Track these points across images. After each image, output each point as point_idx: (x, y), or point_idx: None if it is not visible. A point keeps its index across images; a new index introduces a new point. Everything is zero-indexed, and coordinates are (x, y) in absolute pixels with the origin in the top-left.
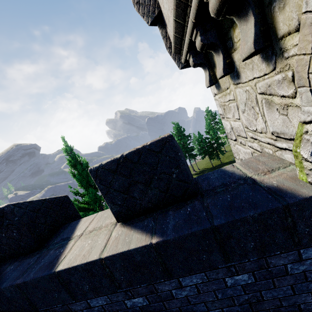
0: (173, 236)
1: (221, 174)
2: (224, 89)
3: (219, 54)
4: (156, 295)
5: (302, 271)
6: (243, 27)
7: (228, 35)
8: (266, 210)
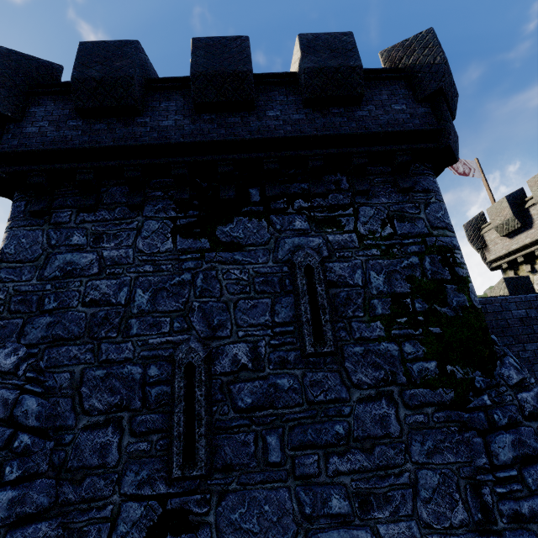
0: None
1: None
2: None
3: (528, 265)
4: None
5: None
6: None
7: (533, 261)
8: None
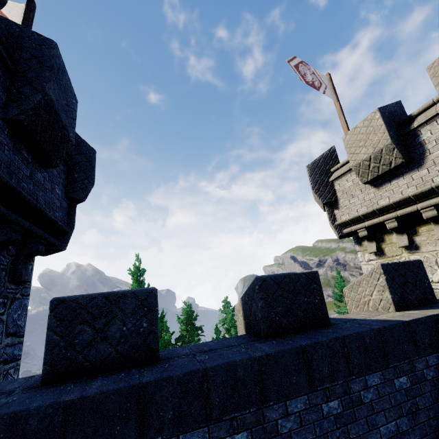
0: None
1: None
2: (390, 256)
3: (402, 235)
4: None
5: None
6: (437, 227)
7: (412, 228)
8: None
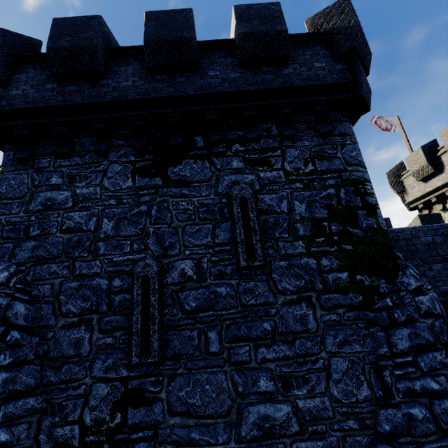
0: None
1: None
2: None
3: (440, 204)
4: None
5: None
6: None
7: (444, 200)
8: None
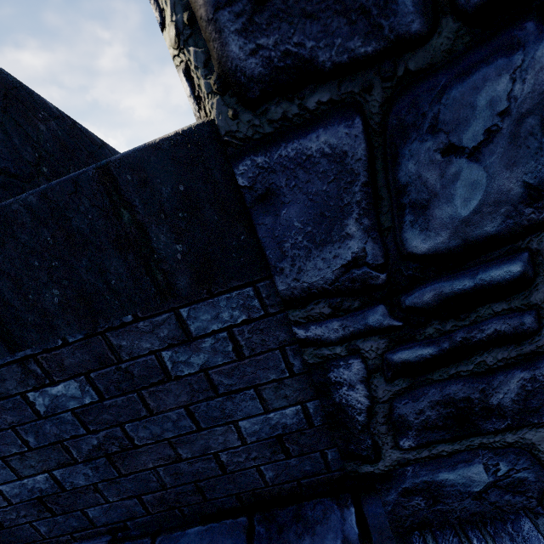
0: None
1: None
2: None
3: None
4: None
5: (202, 370)
6: None
7: None
8: (56, 184)
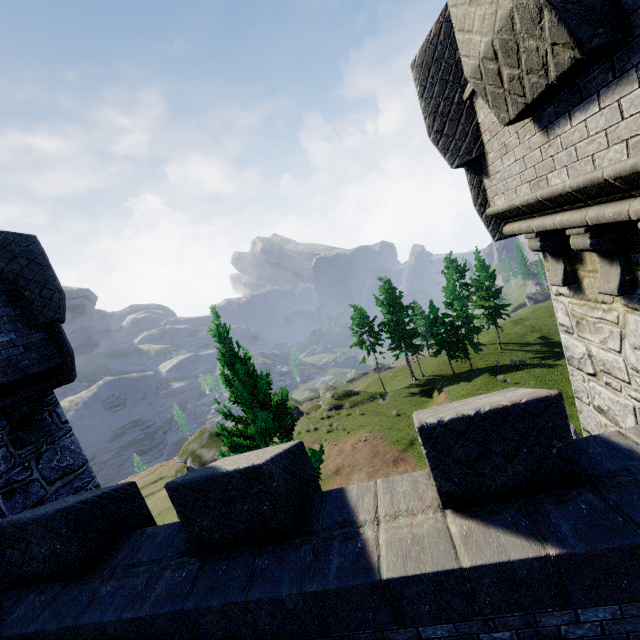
0: (583, 548)
1: (606, 448)
2: (592, 299)
3: (611, 263)
4: (534, 631)
5: None
6: None
7: None
8: None
